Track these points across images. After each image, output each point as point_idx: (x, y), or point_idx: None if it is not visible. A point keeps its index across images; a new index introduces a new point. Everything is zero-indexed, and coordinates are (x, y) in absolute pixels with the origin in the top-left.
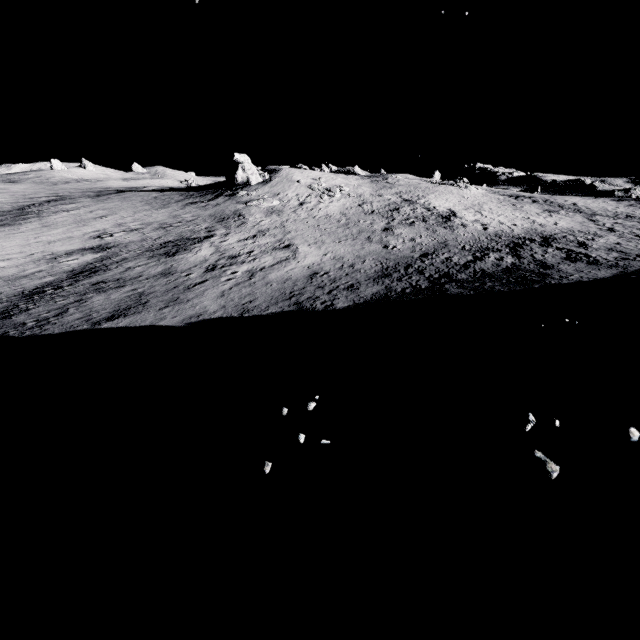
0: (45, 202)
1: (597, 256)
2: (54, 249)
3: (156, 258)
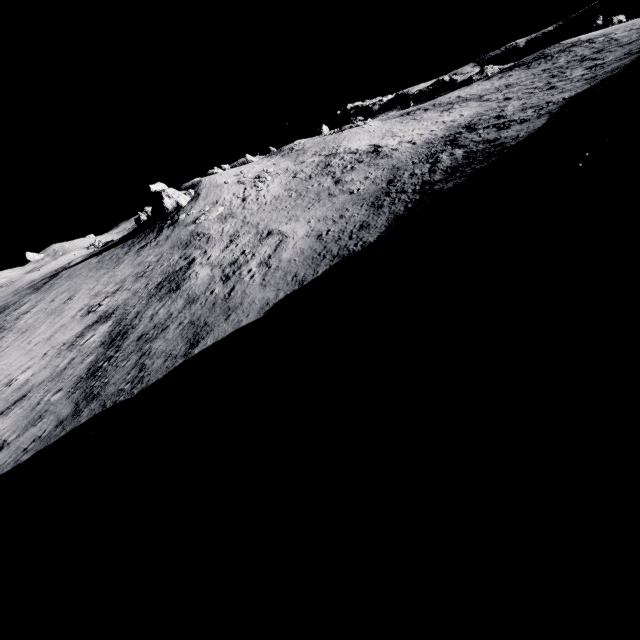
0: None
1: (520, 117)
2: (61, 340)
3: (166, 298)
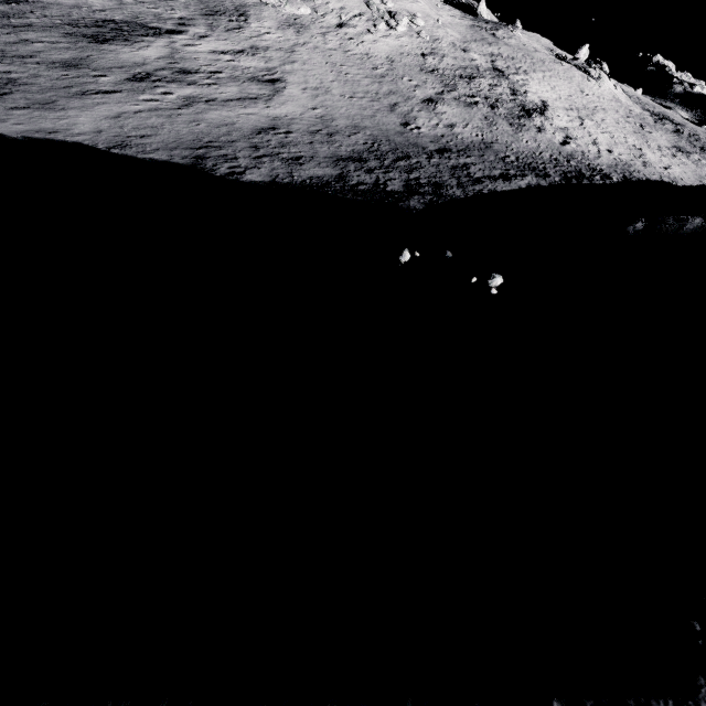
0: None
1: None
2: None
3: (74, 38)
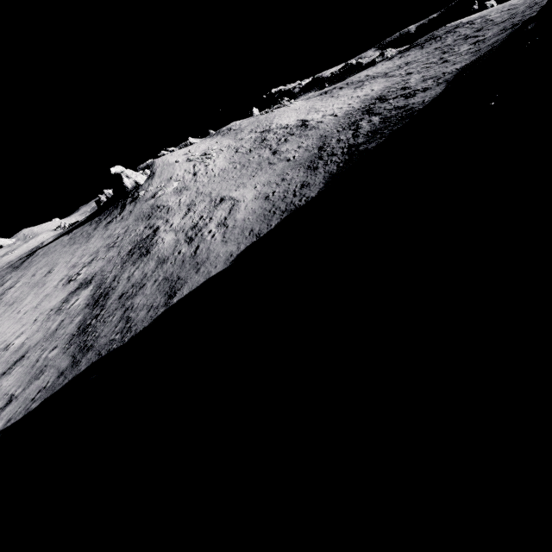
0: None
1: (422, 87)
2: (48, 307)
3: (139, 261)
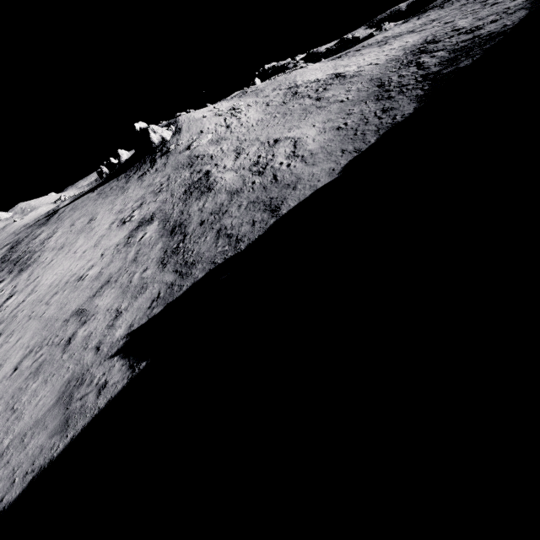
0: (11, 250)
1: (485, 22)
2: (111, 244)
3: (203, 197)
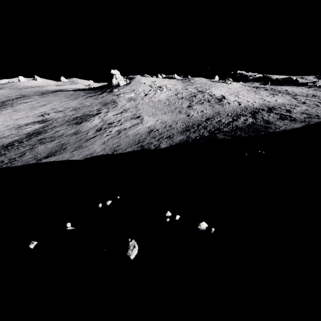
0: (15, 98)
1: (295, 116)
2: (19, 122)
3: (71, 125)
